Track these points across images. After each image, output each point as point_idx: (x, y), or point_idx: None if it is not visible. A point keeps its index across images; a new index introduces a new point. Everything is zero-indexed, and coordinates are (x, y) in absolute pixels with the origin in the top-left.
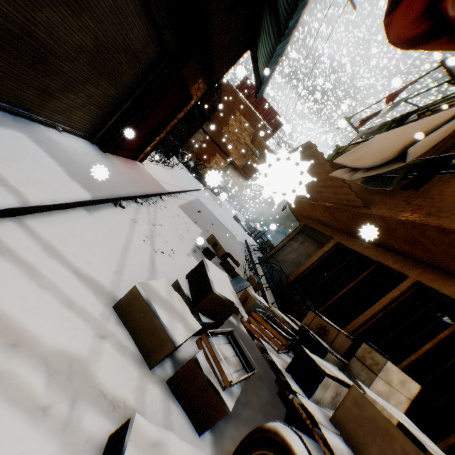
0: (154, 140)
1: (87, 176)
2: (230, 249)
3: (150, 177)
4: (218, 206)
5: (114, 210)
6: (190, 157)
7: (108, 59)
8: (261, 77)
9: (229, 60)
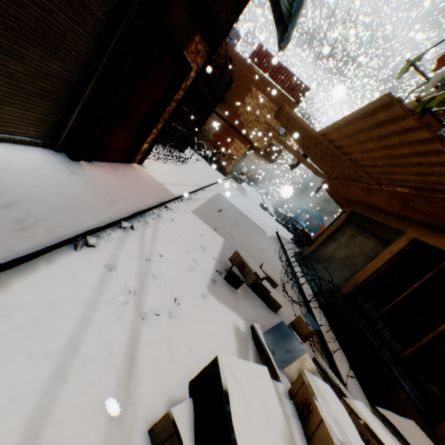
0: (150, 134)
1: (8, 214)
2: (261, 253)
3: (151, 182)
4: (242, 196)
5: (71, 258)
6: (206, 146)
7: (18, 1)
8: (284, 16)
9: (235, 2)
